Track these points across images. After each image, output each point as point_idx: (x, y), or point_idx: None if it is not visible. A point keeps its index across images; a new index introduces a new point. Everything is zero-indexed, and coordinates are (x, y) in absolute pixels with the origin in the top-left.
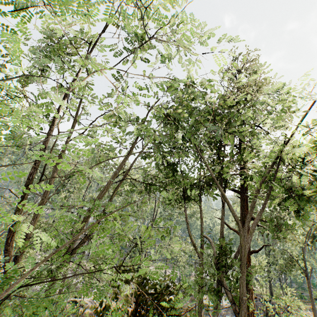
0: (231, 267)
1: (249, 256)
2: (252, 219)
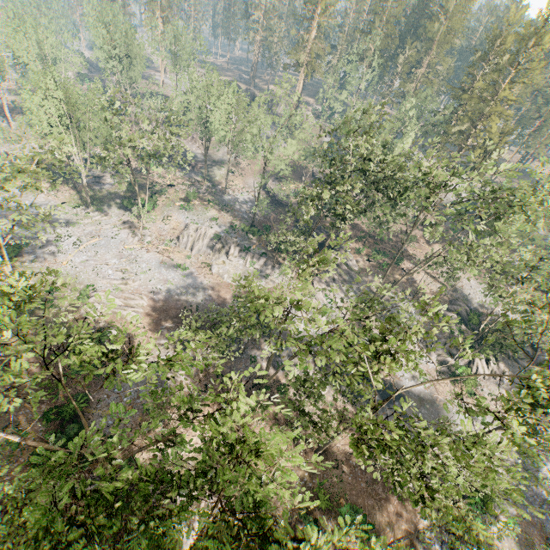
0: None
1: None
2: None
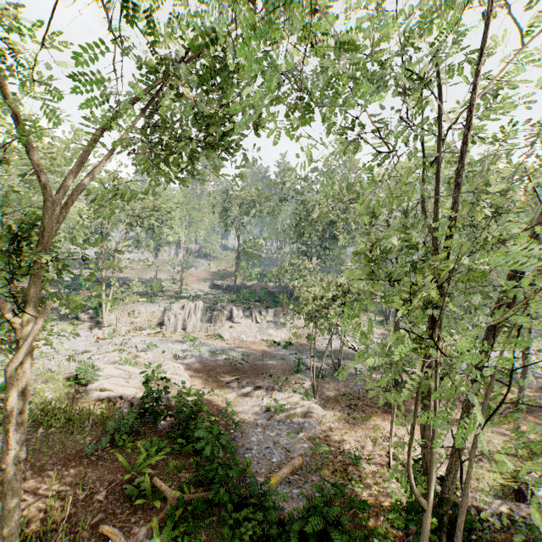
0: None
1: None
2: None
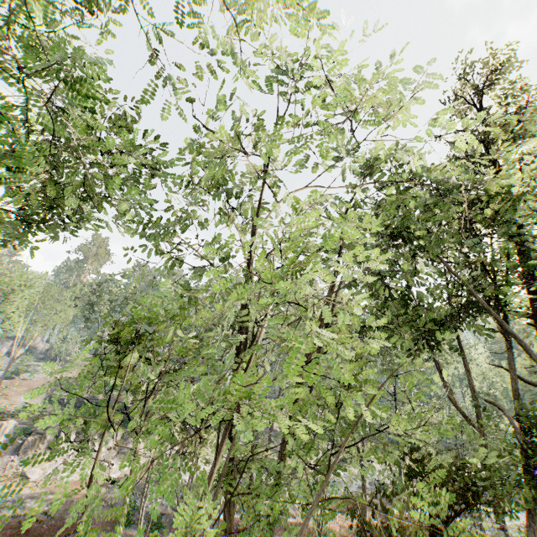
0: None
1: None
2: None
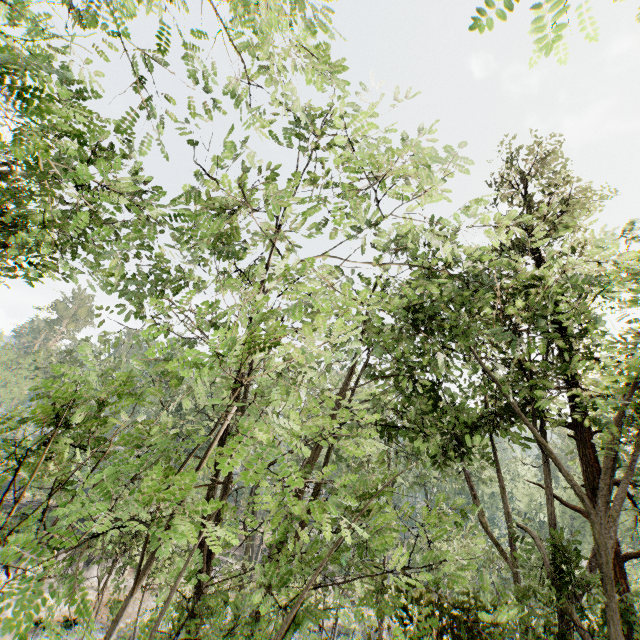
0: (581, 586)
1: (620, 565)
2: (614, 483)
